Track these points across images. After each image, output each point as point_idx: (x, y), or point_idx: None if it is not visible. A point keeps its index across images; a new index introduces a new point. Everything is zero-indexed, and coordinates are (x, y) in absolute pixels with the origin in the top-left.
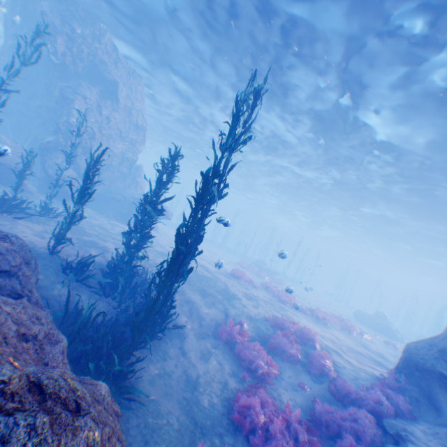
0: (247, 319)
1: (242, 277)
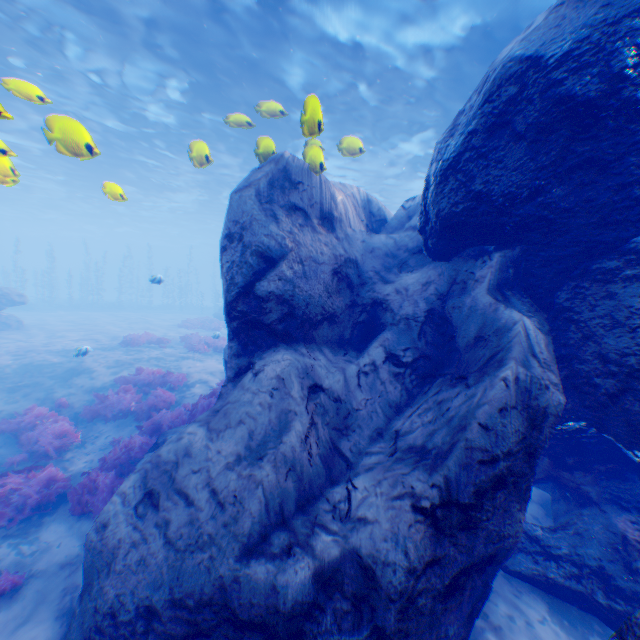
0: (84, 394)
1: (136, 342)
